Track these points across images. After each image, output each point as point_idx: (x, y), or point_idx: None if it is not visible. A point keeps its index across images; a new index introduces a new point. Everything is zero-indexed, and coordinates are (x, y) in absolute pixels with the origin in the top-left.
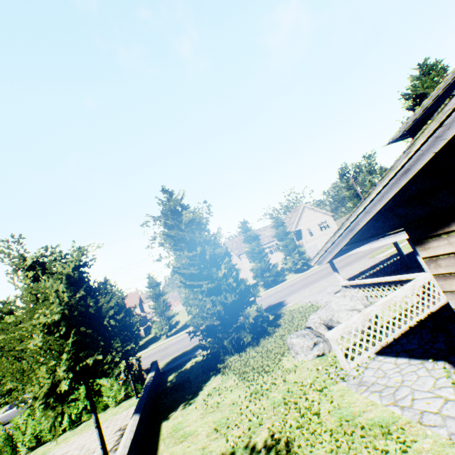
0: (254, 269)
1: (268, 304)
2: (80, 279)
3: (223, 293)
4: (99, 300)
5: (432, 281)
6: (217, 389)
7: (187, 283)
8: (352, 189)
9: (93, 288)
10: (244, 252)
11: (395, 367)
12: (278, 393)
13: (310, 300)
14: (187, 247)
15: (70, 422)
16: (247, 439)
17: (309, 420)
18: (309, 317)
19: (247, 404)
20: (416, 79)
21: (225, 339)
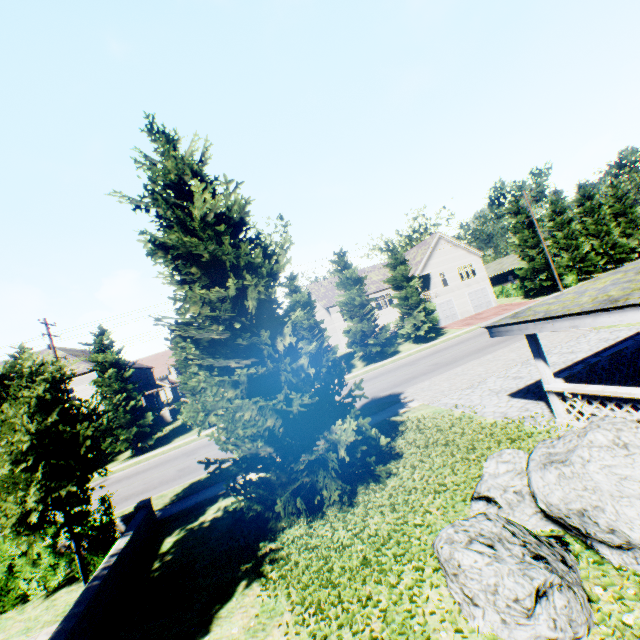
0: (351, 331)
1: (371, 395)
2: None
3: (284, 389)
4: None
5: None
6: None
7: (197, 362)
8: (523, 214)
9: None
10: (336, 303)
11: None
12: None
13: (456, 402)
14: (206, 278)
15: None
16: None
17: None
18: (484, 467)
19: None
20: None
21: (280, 488)
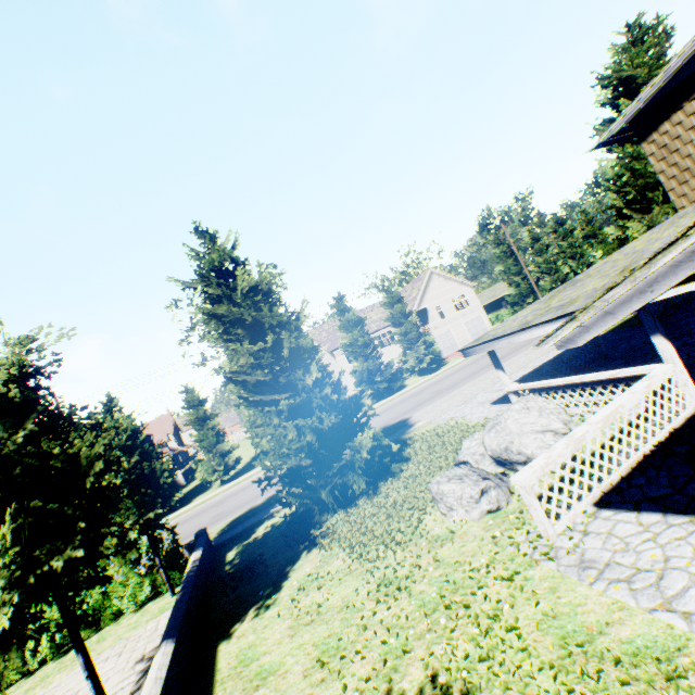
0: (358, 371)
1: (383, 425)
2: (30, 401)
3: (316, 412)
4: (74, 441)
5: (674, 378)
6: (315, 578)
7: (251, 399)
8: (505, 244)
9: (58, 418)
10: (340, 345)
11: (642, 530)
12: (428, 585)
13: (452, 416)
14: (248, 336)
15: (53, 648)
16: (384, 683)
17: (502, 644)
18: (462, 445)
19: (374, 607)
20: (622, 51)
21: (321, 488)
